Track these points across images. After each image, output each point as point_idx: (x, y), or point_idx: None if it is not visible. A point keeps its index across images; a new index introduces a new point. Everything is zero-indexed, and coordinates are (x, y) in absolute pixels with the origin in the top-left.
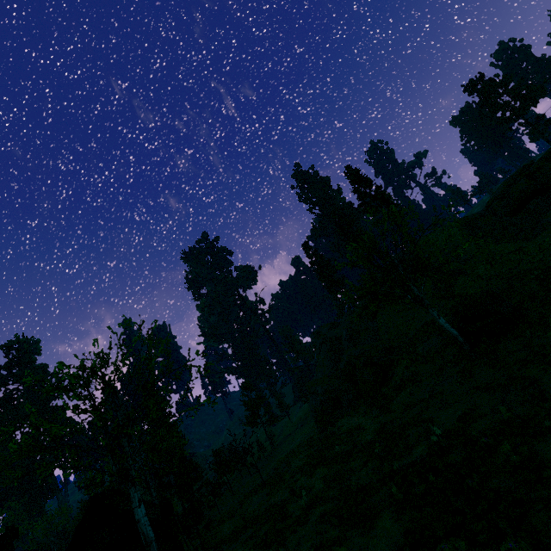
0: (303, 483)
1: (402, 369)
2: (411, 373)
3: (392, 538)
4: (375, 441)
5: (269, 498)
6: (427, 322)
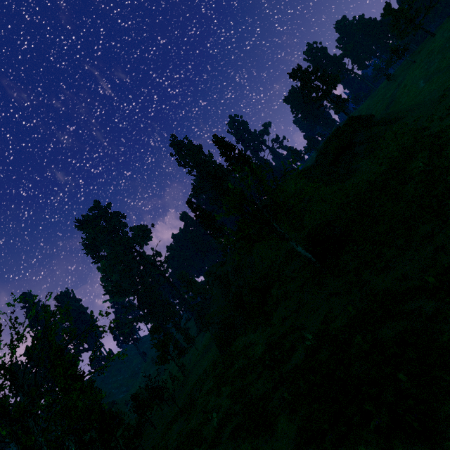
0: (213, 404)
1: (276, 290)
2: (283, 291)
3: (290, 438)
4: (265, 353)
5: (187, 425)
6: (288, 250)
